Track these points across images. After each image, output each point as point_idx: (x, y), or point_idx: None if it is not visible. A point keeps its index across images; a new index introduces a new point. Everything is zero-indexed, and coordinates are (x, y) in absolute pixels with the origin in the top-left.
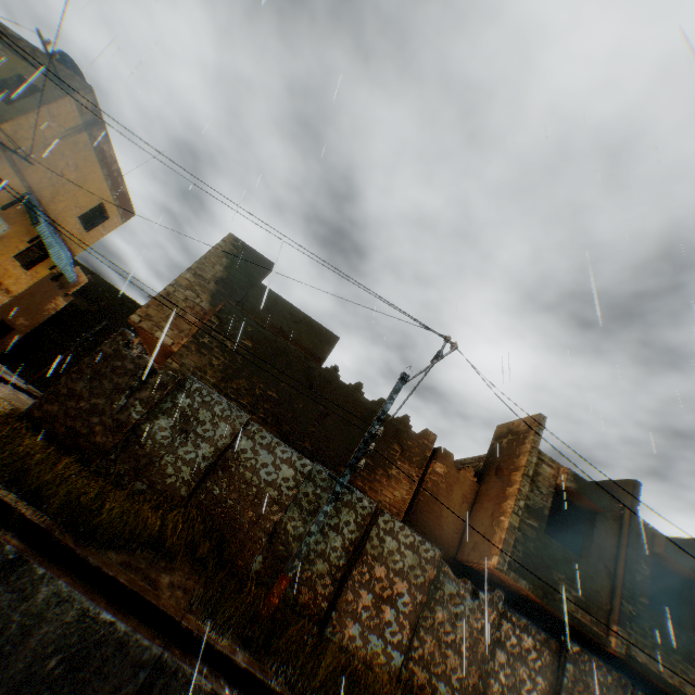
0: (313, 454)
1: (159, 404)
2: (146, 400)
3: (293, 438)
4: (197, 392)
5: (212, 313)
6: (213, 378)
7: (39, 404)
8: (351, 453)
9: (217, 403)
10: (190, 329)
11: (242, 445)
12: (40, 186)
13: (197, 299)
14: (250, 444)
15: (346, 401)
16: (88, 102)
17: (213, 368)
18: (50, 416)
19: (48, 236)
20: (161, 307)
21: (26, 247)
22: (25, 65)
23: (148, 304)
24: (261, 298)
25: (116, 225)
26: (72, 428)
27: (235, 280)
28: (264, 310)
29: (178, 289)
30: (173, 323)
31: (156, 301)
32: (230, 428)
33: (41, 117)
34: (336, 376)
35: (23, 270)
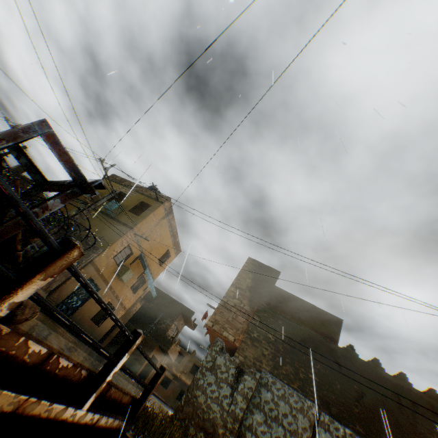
0: (366, 437)
1: (251, 399)
2: (243, 396)
3: (344, 419)
4: (272, 385)
5: (252, 313)
6: (267, 365)
7: (180, 405)
8: (400, 434)
9: (290, 394)
10: (242, 327)
11: (323, 437)
12: (145, 248)
13: (241, 304)
14: (328, 436)
15: (372, 377)
16: (168, 205)
17: (265, 357)
18: (187, 416)
19: (148, 274)
20: (222, 313)
21: (135, 281)
22: (142, 196)
23: (214, 312)
24: (279, 296)
25: (172, 259)
26: (202, 426)
27: (260, 287)
28: (283, 305)
29: (229, 299)
30: (231, 323)
31: (218, 309)
32: (307, 418)
33: (150, 217)
34: (354, 354)
35: (132, 294)
